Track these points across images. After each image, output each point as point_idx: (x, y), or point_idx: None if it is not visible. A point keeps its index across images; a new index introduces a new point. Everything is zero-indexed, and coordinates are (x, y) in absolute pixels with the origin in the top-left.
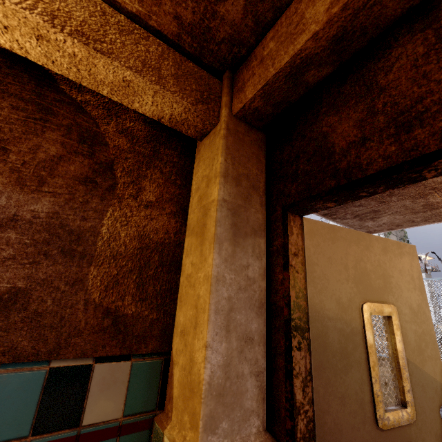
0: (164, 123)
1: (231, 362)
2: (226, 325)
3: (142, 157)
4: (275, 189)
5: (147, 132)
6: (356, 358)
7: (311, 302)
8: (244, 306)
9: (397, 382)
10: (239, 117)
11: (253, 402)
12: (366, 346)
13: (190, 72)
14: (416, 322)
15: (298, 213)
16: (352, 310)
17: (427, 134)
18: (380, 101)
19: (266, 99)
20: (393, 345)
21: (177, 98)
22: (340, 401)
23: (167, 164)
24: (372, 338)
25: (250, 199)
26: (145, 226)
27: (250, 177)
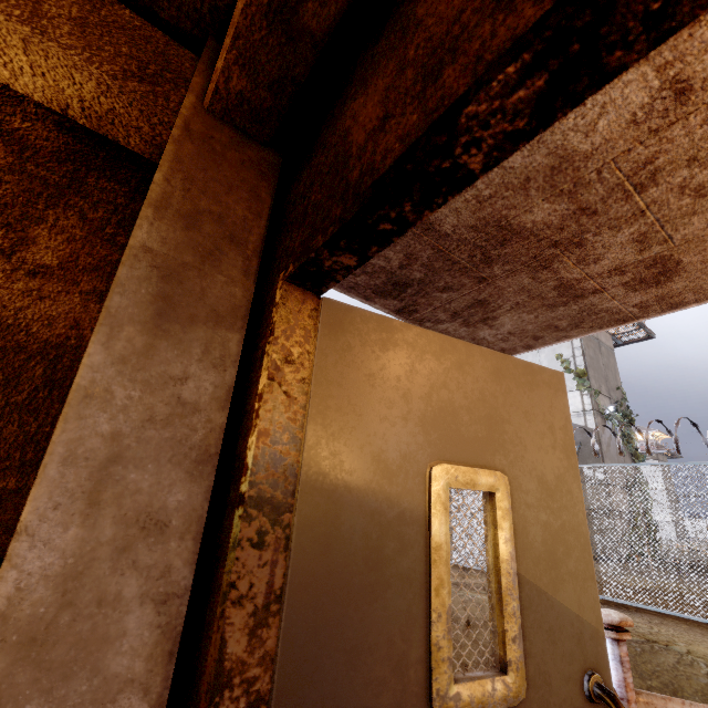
0: (77, 121)
1: (89, 569)
2: (91, 490)
3: (41, 184)
4: (281, 248)
5: (61, 145)
6: (402, 571)
7: (309, 455)
8: (154, 457)
9: (496, 621)
10: (220, 115)
11: (138, 662)
12: (429, 547)
13: (120, 25)
14: (549, 508)
15: (306, 285)
16: (408, 476)
17: (459, 71)
18: (414, 45)
19: (252, 73)
20: (494, 549)
21: (75, 59)
22: (347, 659)
23: (100, 206)
24: (443, 532)
25: (218, 259)
26: (21, 310)
27: (226, 221)
